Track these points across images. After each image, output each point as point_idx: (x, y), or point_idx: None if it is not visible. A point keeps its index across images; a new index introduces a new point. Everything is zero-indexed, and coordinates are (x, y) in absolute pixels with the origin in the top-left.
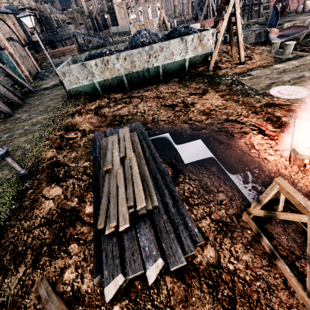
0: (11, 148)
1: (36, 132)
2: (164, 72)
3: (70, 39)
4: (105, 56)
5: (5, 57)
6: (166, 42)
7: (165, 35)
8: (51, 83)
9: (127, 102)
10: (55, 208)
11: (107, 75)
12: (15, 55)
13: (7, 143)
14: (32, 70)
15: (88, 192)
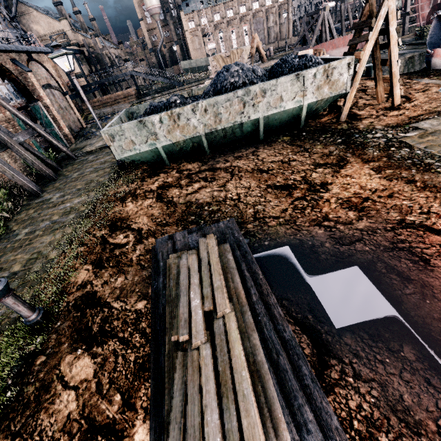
0: (29, 256)
1: (68, 227)
2: (266, 127)
3: (127, 81)
4: (175, 108)
5: (38, 111)
6: (272, 81)
7: (268, 70)
8: (97, 143)
9: (209, 179)
10: (77, 416)
11: (178, 136)
12: (52, 108)
13: (25, 245)
14: (74, 126)
15: (142, 381)
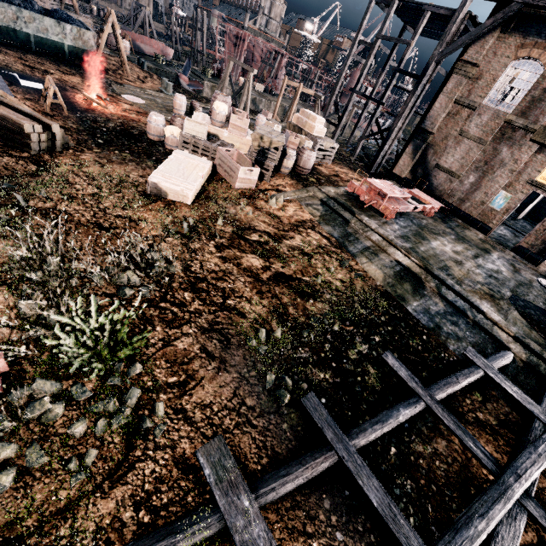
0: None
1: None
2: (40, 46)
3: None
4: None
5: None
6: (40, 16)
7: (45, 10)
8: None
9: None
10: None
11: None
12: None
13: None
14: None
15: None
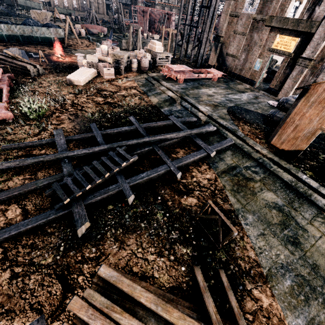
0: None
1: None
2: (43, 41)
3: None
4: (9, 24)
5: None
6: (40, 27)
7: (43, 25)
8: None
9: (21, 46)
10: None
11: (10, 33)
12: None
13: None
14: None
15: None
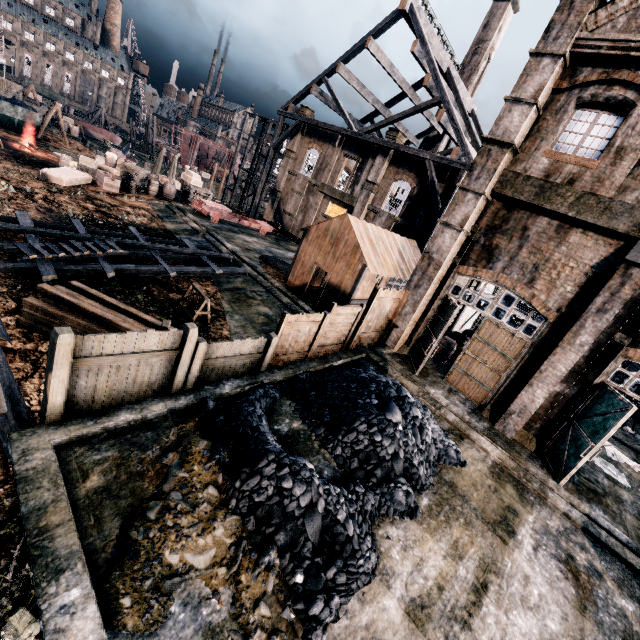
0: None
1: None
2: None
3: None
4: None
5: None
6: None
7: (5, 98)
8: None
9: None
10: None
11: None
12: None
13: None
14: None
15: None
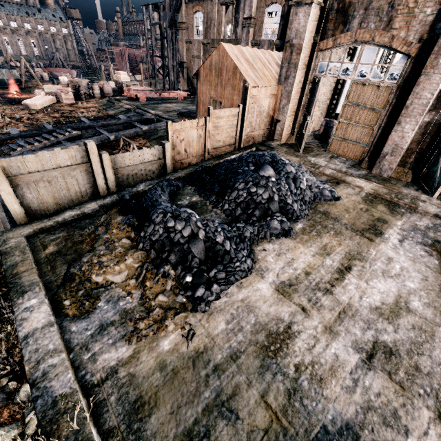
0: None
1: None
2: None
3: None
4: None
5: None
6: None
7: None
8: None
9: None
10: None
11: None
12: None
13: None
14: None
15: None
